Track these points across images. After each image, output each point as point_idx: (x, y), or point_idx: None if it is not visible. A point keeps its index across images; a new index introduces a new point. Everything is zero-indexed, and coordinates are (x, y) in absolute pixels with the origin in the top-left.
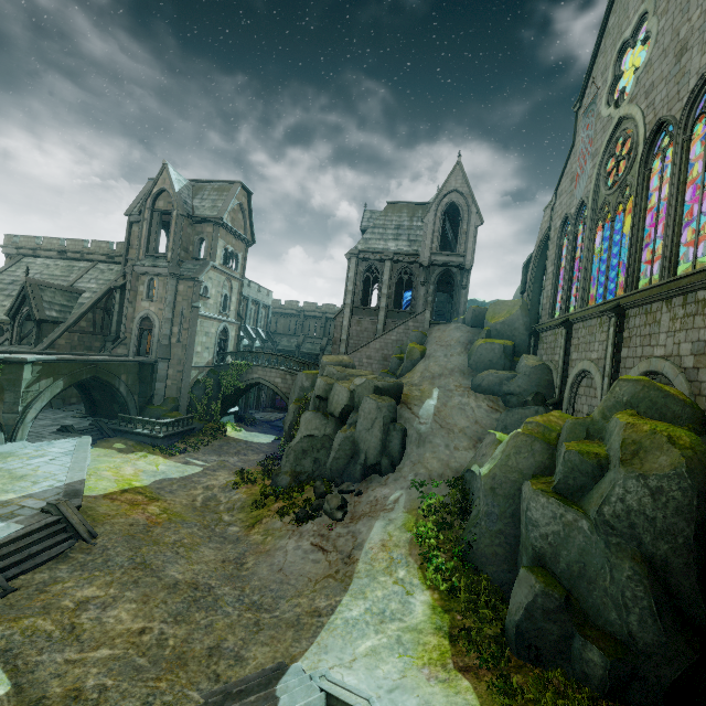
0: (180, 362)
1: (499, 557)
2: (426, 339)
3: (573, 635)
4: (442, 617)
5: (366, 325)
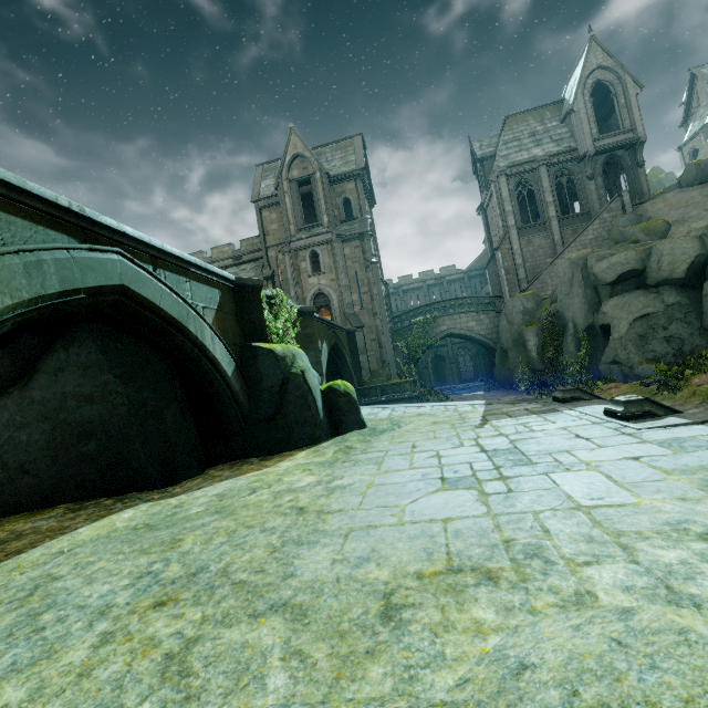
0: (371, 330)
1: None
2: (643, 218)
3: None
4: None
5: (539, 242)
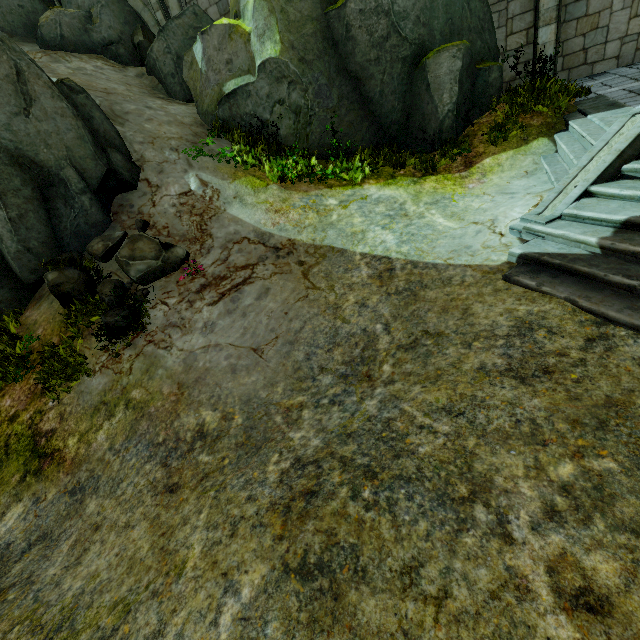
0: None
1: (356, 122)
2: None
3: (475, 79)
4: (401, 179)
5: None
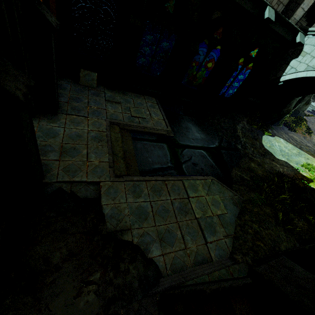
0: None
1: None
2: None
3: None
4: None
5: None
